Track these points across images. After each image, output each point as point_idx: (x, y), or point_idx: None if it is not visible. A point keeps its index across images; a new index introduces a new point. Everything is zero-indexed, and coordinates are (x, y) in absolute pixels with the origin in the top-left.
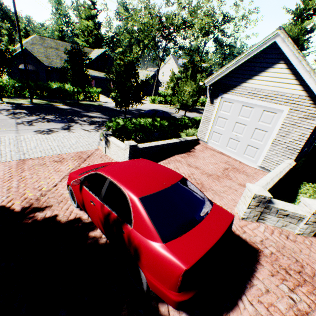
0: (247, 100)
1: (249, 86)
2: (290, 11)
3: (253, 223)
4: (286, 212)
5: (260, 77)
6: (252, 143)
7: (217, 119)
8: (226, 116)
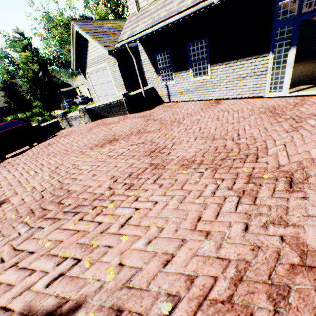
0: (95, 68)
1: (90, 59)
2: None
3: (68, 129)
4: (74, 117)
5: (89, 51)
6: (112, 93)
7: (95, 88)
8: (96, 83)
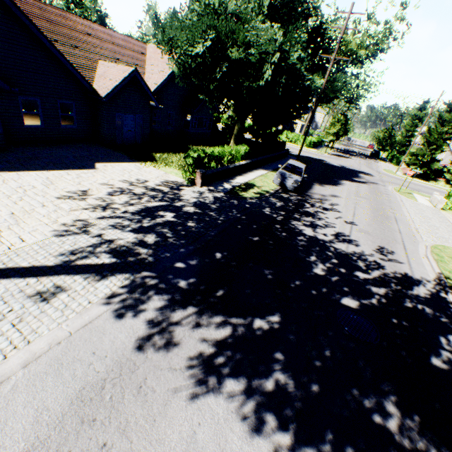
0: None
1: None
2: (417, 105)
3: None
4: None
5: None
6: None
7: None
8: None
